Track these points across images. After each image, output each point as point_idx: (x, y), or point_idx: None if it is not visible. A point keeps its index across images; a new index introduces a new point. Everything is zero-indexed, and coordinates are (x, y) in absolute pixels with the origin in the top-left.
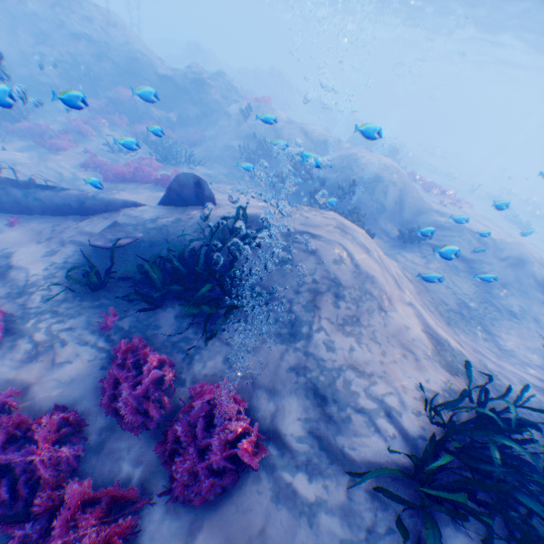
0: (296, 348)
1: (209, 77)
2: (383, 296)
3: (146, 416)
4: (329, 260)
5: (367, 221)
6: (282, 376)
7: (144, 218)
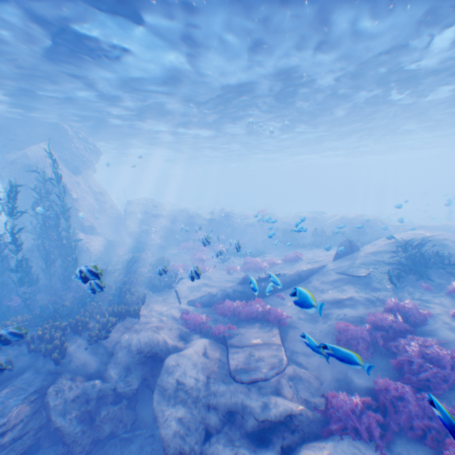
0: None
1: None
2: None
3: None
4: (452, 239)
5: None
6: None
7: (345, 264)
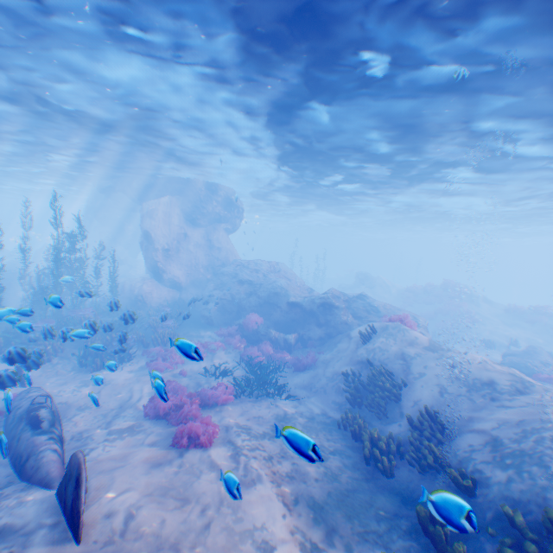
0: None
1: (345, 298)
2: None
3: None
4: None
5: None
6: None
7: None
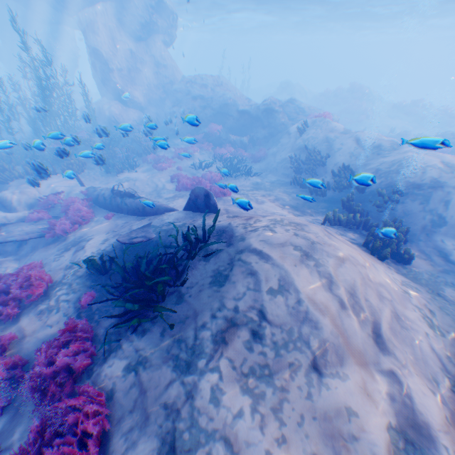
0: (183, 382)
1: (280, 105)
2: (330, 350)
3: (47, 394)
4: (263, 287)
5: (413, 235)
6: (154, 410)
7: (165, 221)
